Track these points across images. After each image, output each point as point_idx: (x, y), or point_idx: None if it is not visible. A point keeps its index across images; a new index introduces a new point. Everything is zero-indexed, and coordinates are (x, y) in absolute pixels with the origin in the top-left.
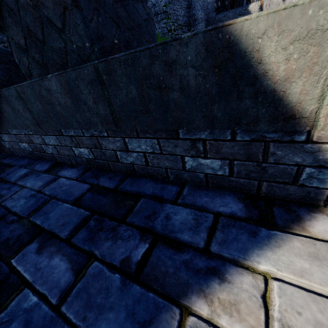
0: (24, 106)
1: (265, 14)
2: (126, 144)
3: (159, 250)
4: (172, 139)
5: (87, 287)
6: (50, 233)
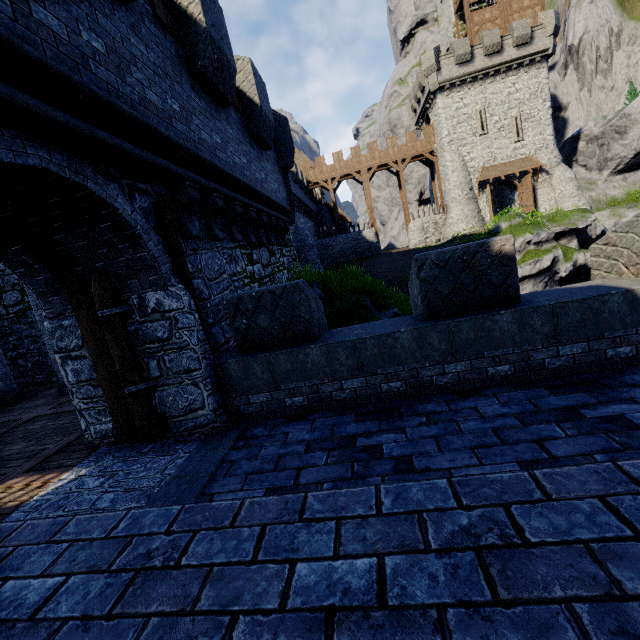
0: (446, 338)
1: None
2: (558, 351)
3: None
4: (599, 340)
5: None
6: (573, 409)
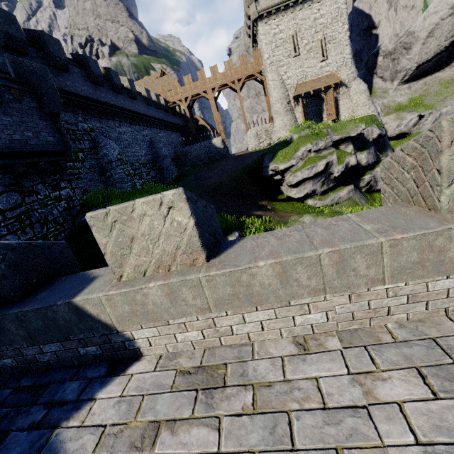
0: None
1: (82, 299)
2: (42, 349)
3: (54, 411)
4: (68, 341)
5: (7, 445)
6: None
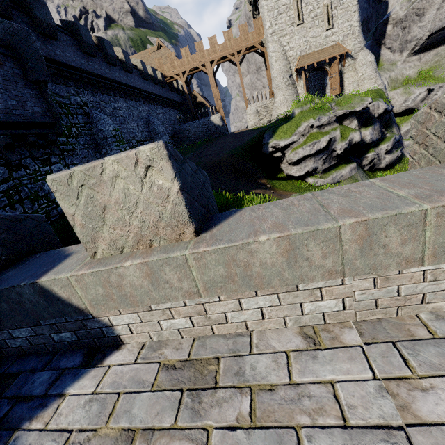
0: None
1: (48, 280)
2: (11, 334)
3: (19, 407)
4: (39, 326)
5: None
6: None
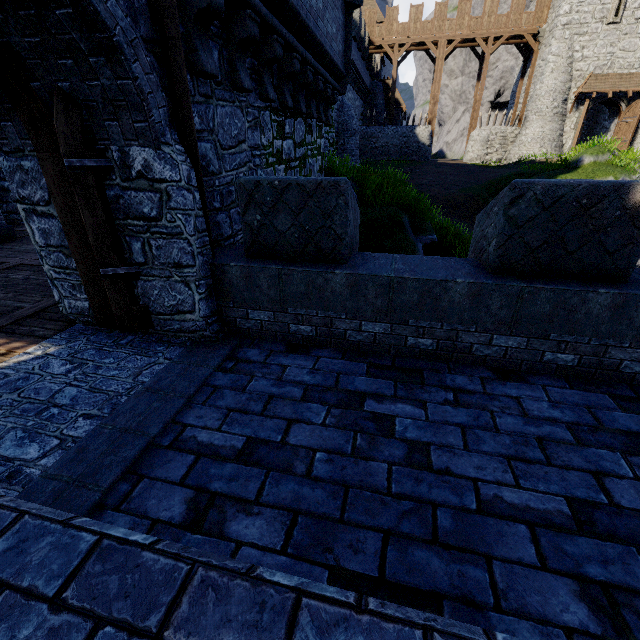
0: (511, 304)
1: None
2: None
3: None
4: None
5: None
6: None
